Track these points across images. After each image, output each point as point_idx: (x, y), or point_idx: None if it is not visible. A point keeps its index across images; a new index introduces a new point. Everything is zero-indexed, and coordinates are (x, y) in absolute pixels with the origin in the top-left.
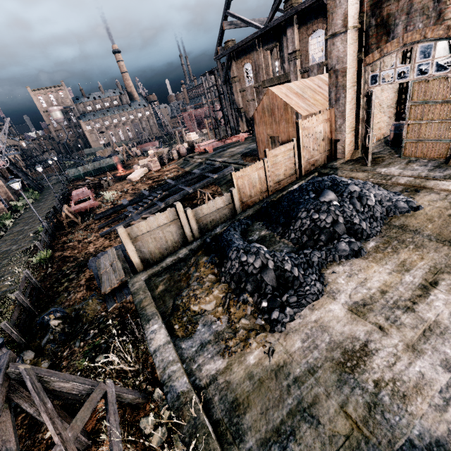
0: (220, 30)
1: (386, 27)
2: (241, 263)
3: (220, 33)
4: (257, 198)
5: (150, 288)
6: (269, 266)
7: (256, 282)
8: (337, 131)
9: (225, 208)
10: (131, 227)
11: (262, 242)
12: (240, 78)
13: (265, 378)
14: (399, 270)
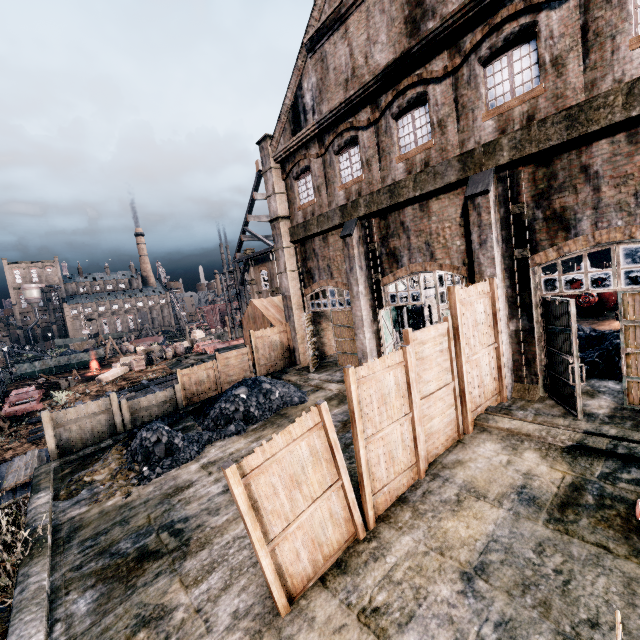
0: (239, 240)
1: (311, 274)
2: (142, 439)
3: (239, 243)
4: (205, 396)
5: (56, 472)
6: (163, 440)
7: (147, 454)
8: (293, 341)
9: (167, 403)
10: (58, 412)
11: (182, 430)
12: (257, 282)
13: (111, 511)
14: (253, 441)
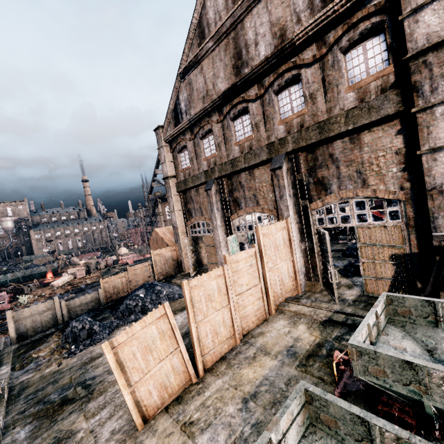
0: (150, 186)
1: (190, 212)
2: (72, 327)
3: (151, 188)
4: (120, 295)
5: (15, 352)
6: (86, 327)
7: (75, 337)
8: (180, 256)
9: (93, 302)
10: (17, 311)
11: (101, 319)
12: (164, 213)
13: (48, 375)
14: None
